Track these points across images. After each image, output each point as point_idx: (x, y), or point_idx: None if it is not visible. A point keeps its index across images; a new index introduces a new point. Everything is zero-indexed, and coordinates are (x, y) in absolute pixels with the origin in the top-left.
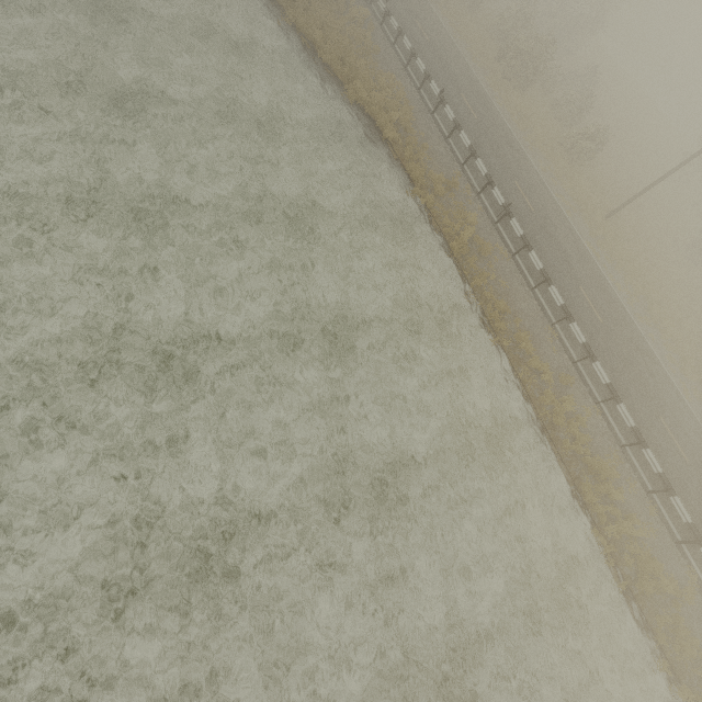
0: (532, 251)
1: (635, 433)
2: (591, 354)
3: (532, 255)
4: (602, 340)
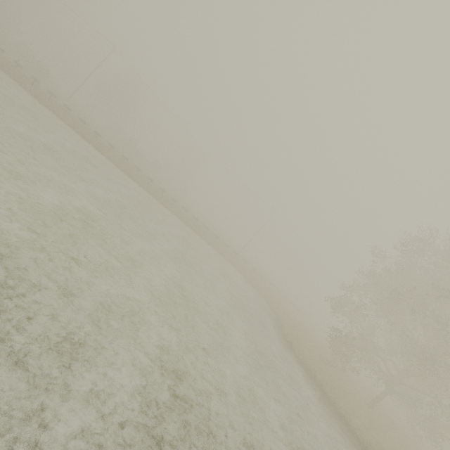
0: (40, 83)
1: (110, 146)
2: (84, 121)
3: (41, 85)
4: (86, 127)
